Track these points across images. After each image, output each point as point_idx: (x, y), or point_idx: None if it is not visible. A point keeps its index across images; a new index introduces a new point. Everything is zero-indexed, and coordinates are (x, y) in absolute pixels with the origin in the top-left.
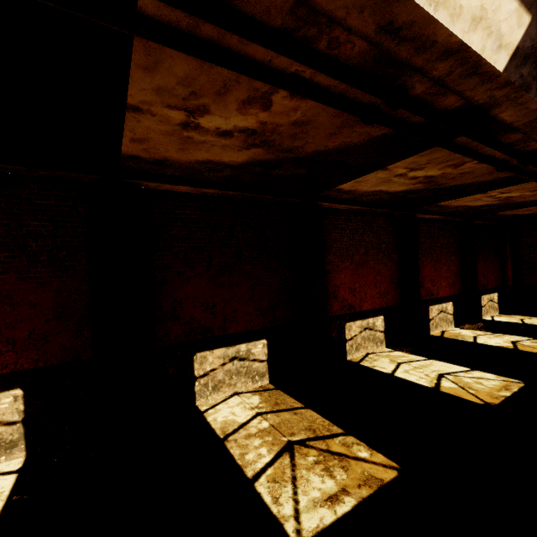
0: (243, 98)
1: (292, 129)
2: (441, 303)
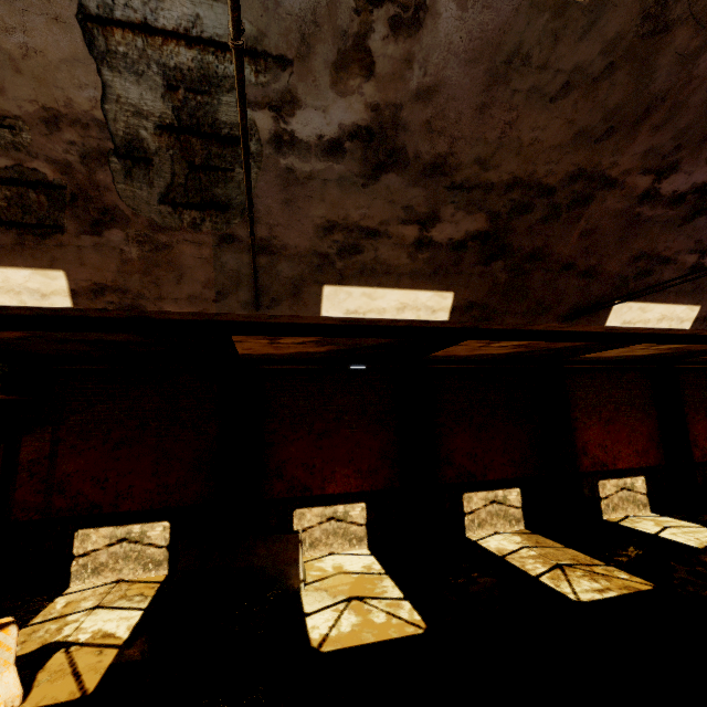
0: None
1: (549, 342)
2: None
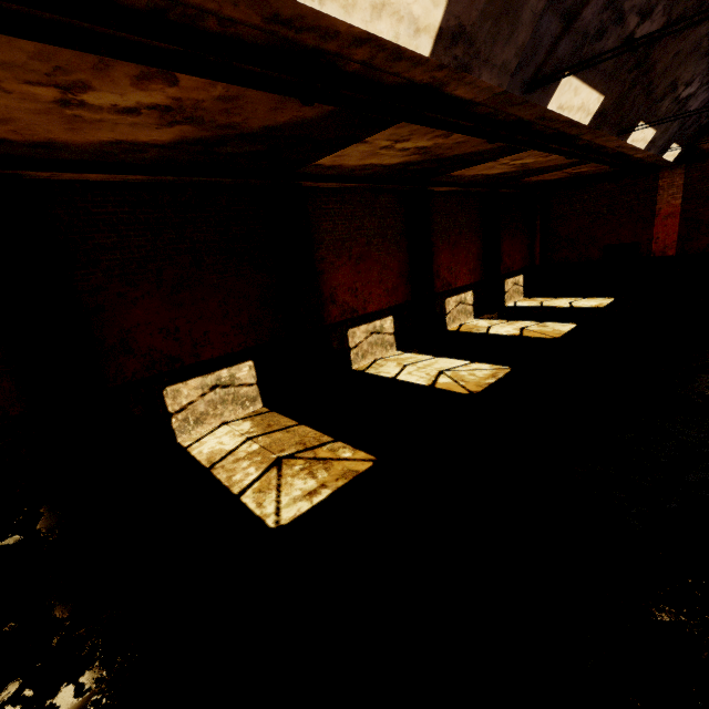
0: (135, 73)
1: (220, 104)
2: (460, 293)
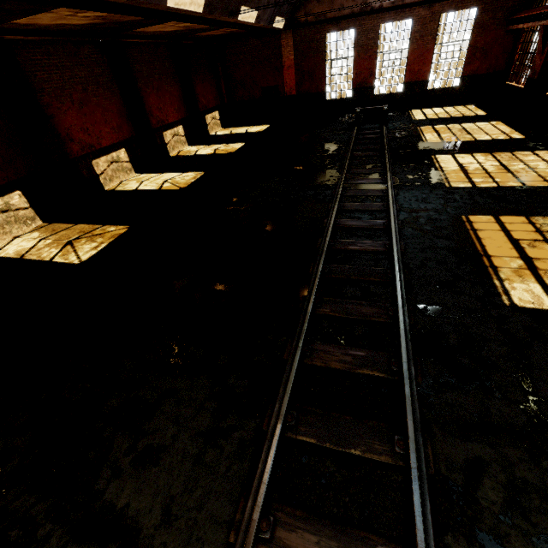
0: None
1: None
2: (173, 128)
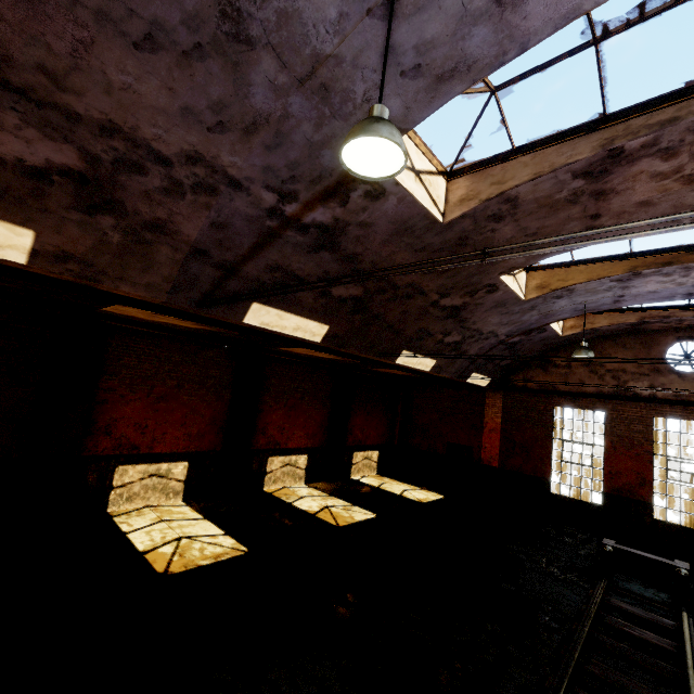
0: None
1: None
2: (290, 455)
